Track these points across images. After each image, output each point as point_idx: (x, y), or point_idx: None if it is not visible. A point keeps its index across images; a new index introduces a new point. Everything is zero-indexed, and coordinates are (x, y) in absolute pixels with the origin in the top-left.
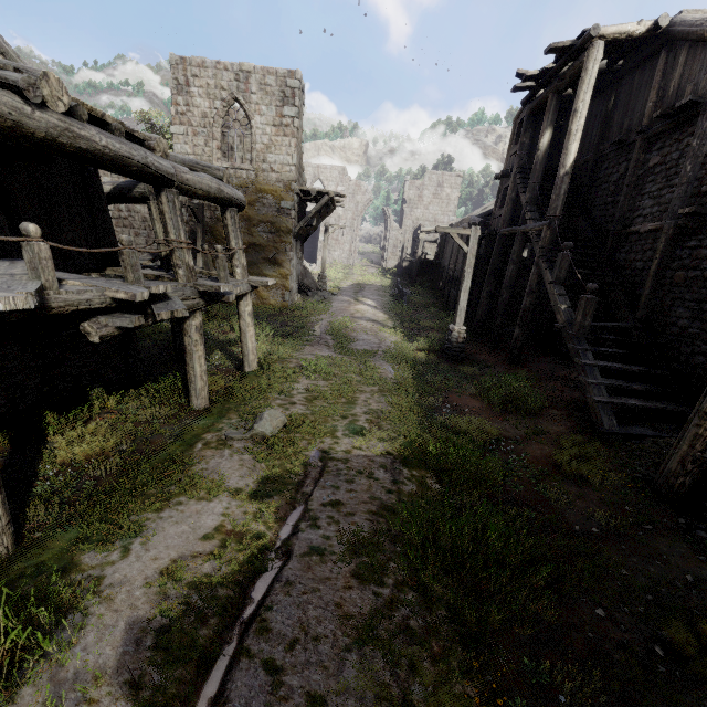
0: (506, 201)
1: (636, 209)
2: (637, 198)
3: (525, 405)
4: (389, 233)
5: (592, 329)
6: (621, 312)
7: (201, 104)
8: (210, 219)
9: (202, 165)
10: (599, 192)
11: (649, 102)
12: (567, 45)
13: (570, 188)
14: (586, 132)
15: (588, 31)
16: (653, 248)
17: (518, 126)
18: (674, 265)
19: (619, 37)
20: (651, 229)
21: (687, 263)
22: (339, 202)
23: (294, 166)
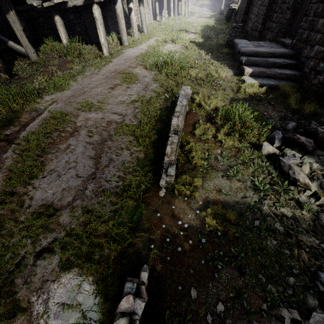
0: None
1: None
2: None
3: None
4: None
5: None
6: None
7: None
8: None
9: None
10: None
11: None
12: None
13: None
14: None
15: None
16: None
17: None
18: None
19: None
20: None
21: None
22: None
23: None
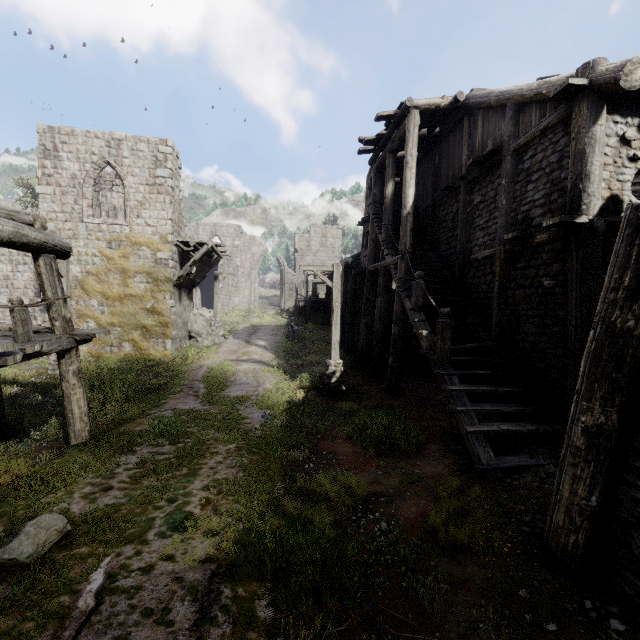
0: (368, 242)
1: (472, 240)
2: (471, 231)
3: (400, 444)
4: (284, 278)
5: (458, 351)
6: (478, 332)
7: (70, 167)
8: (80, 273)
9: (8, 209)
10: (441, 229)
11: (463, 155)
12: (391, 114)
13: (419, 228)
14: (423, 183)
15: (404, 102)
16: (492, 271)
17: (370, 182)
18: (512, 285)
19: (429, 107)
20: (486, 255)
21: (522, 282)
22: (224, 252)
23: (170, 220)
